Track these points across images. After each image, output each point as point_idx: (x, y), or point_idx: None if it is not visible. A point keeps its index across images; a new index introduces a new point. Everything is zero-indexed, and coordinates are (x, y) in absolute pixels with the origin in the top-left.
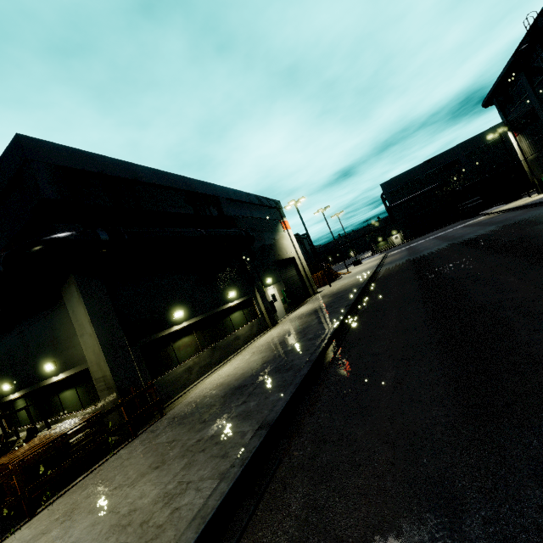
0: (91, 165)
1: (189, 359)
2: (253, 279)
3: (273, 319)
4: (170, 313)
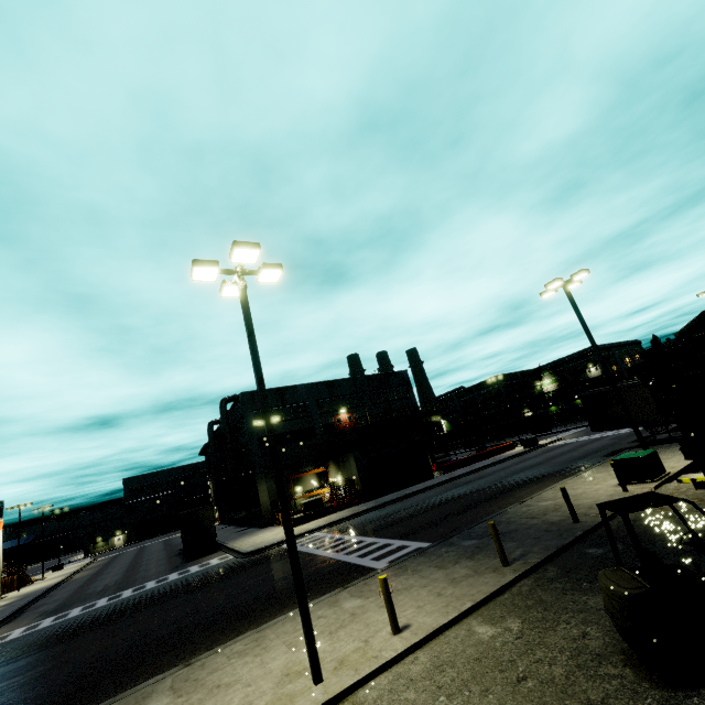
0: None
1: None
2: None
3: None
4: None
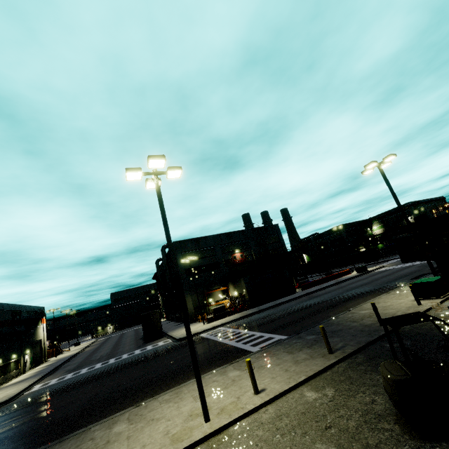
0: None
1: None
2: (23, 350)
3: (25, 370)
4: None
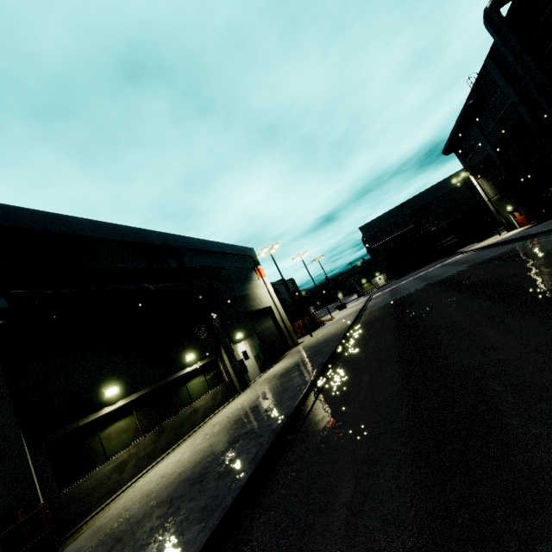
0: (8, 219)
1: (123, 450)
2: (218, 336)
3: (243, 381)
4: (101, 391)
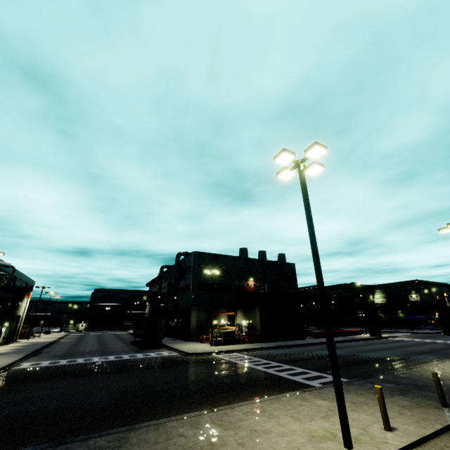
0: None
1: None
2: (3, 321)
3: None
4: None
